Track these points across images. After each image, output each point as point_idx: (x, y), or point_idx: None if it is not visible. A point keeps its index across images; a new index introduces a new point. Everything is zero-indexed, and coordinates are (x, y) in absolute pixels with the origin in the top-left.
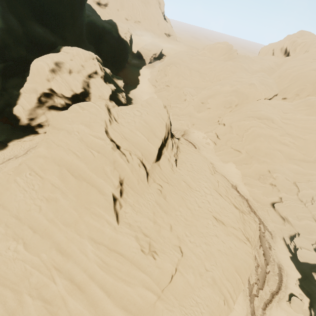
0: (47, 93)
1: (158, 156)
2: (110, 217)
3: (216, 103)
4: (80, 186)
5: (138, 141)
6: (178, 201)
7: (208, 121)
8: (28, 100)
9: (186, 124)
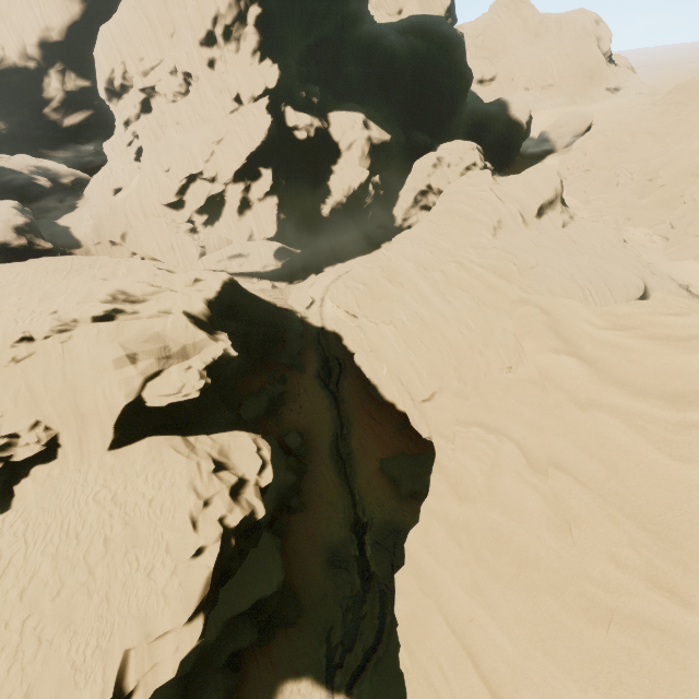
0: (423, 191)
1: (539, 215)
2: (487, 235)
3: (674, 173)
4: (465, 224)
5: (517, 197)
6: (554, 245)
7: (659, 209)
8: (406, 200)
9: (613, 220)
